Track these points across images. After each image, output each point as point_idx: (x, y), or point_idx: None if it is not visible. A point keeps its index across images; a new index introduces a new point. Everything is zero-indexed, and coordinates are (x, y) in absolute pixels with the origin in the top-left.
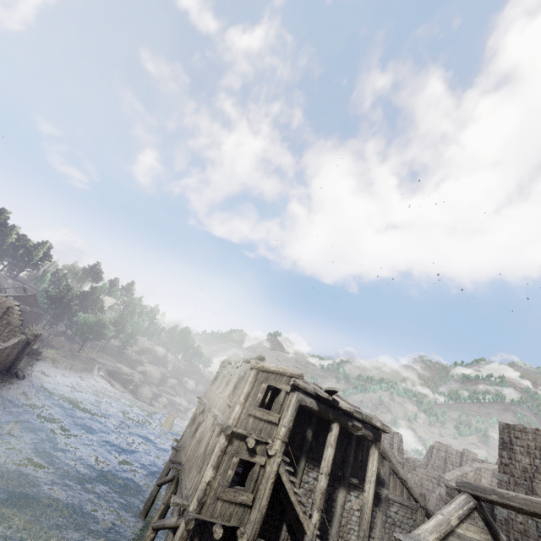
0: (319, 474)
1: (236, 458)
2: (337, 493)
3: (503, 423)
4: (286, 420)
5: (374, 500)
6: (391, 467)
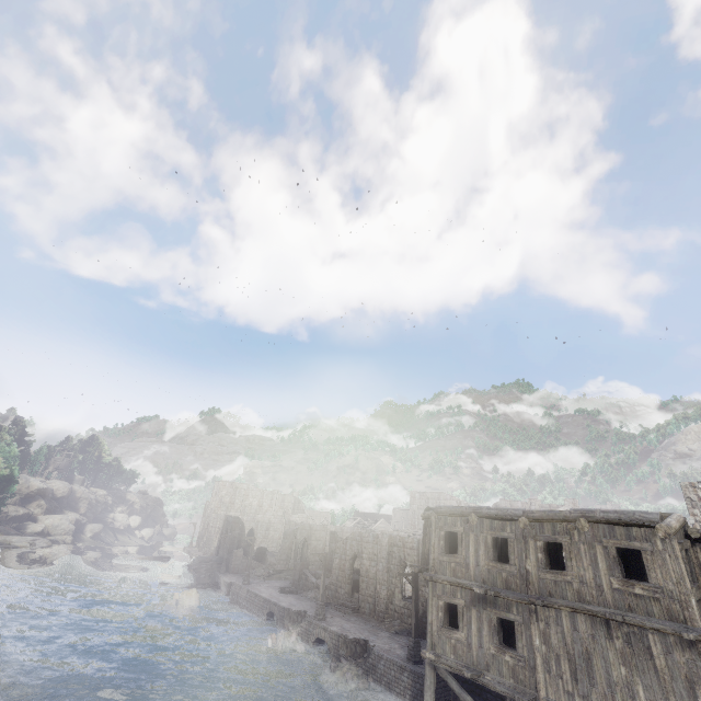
0: None
1: None
2: None
3: (685, 483)
4: None
5: None
6: None
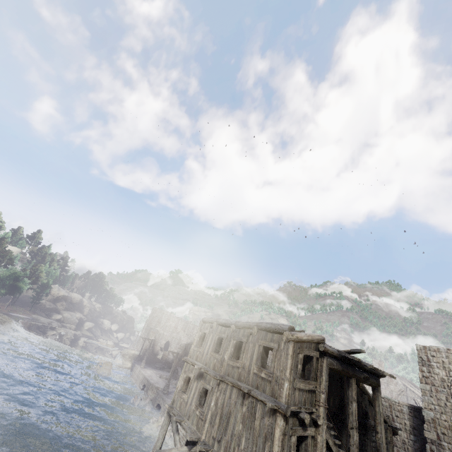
0: (350, 429)
1: (294, 437)
2: (340, 433)
3: (420, 346)
4: (323, 386)
5: (362, 430)
6: (368, 399)
